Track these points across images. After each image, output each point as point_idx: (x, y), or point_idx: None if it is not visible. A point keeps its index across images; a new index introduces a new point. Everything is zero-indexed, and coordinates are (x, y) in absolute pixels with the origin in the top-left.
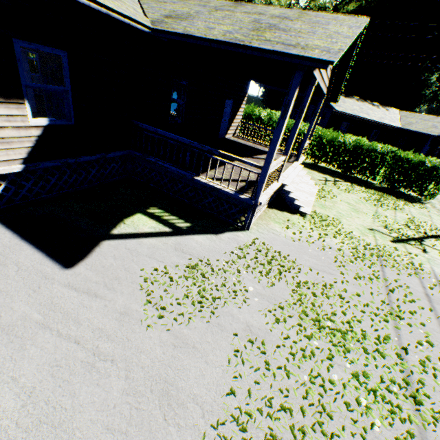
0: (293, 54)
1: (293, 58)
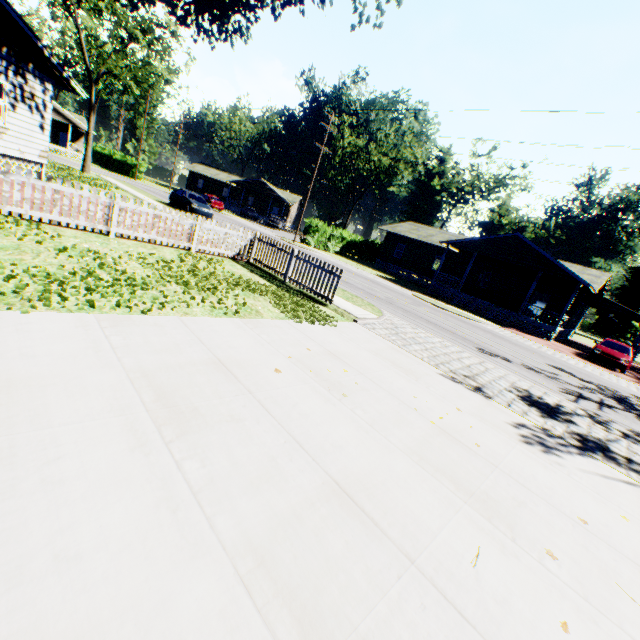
0: None
1: None
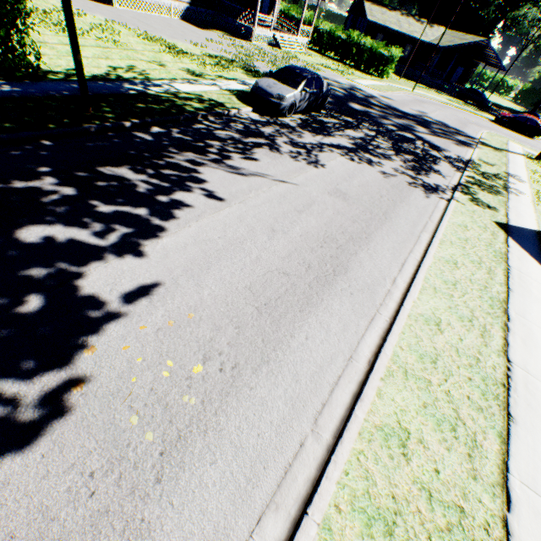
0: None
1: None
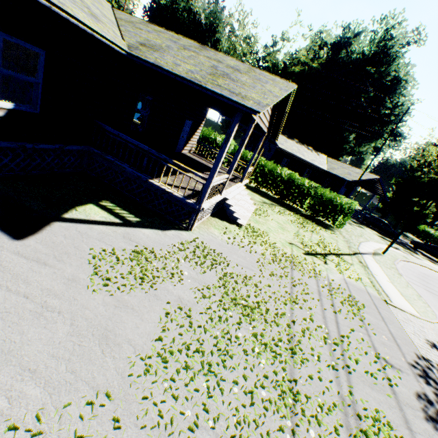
0: (235, 100)
1: (235, 103)
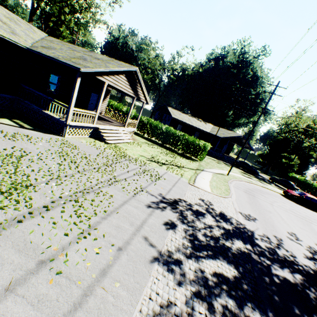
0: (70, 64)
1: (71, 66)
